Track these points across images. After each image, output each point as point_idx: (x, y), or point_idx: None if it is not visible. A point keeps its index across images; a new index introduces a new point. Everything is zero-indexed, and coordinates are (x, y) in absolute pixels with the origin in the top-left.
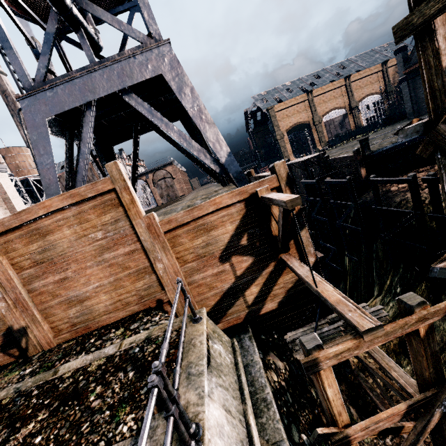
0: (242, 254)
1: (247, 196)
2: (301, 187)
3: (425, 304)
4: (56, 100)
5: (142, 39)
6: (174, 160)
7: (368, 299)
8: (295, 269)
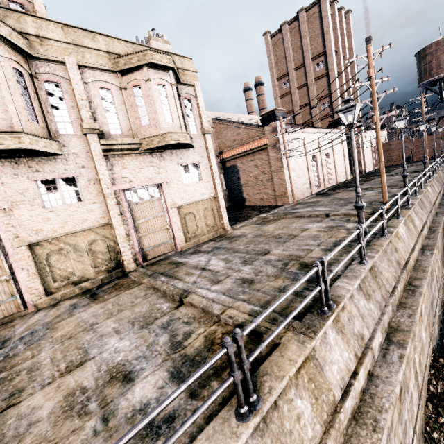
0: None
1: None
2: None
3: None
4: (430, 116)
5: None
6: None
7: None
8: None
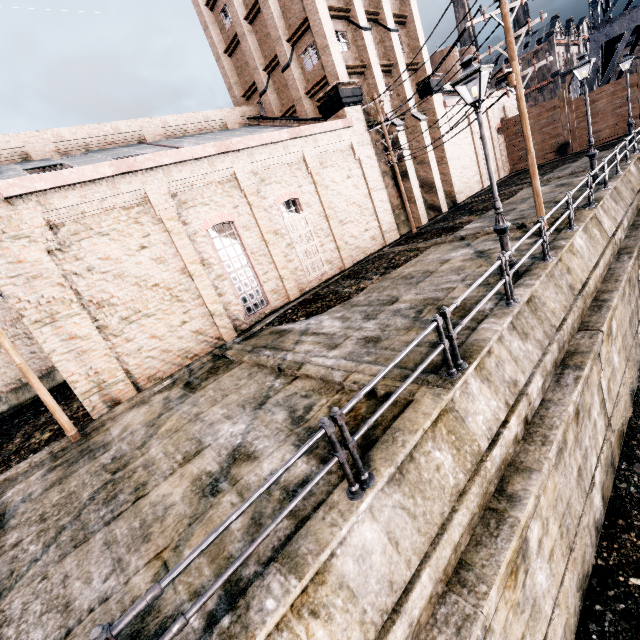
0: None
1: None
2: None
3: None
4: (611, 32)
5: None
6: None
7: None
8: None
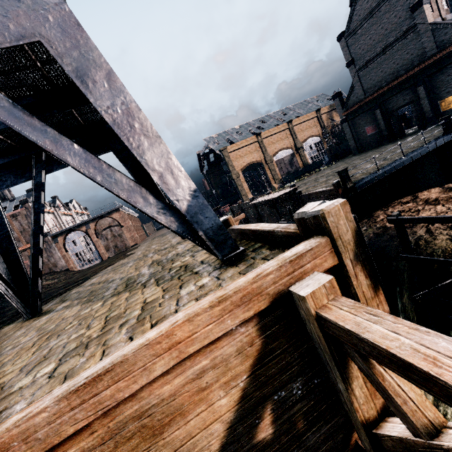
0: None
1: (263, 305)
2: None
3: None
4: None
5: None
6: (122, 205)
7: None
8: None
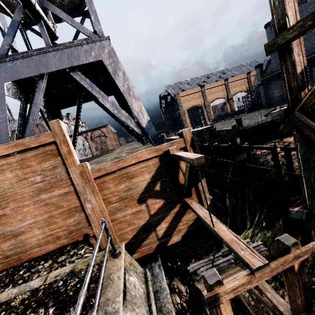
0: (156, 197)
1: (161, 153)
2: (196, 148)
3: (298, 244)
4: (15, 70)
5: (89, 34)
6: (108, 124)
7: (242, 230)
8: (196, 211)
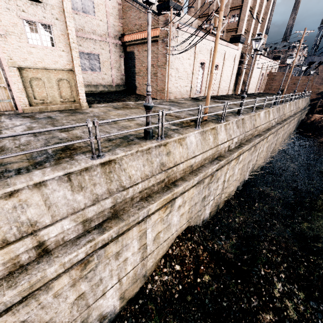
0: (320, 95)
1: None
2: None
3: None
4: (313, 59)
5: None
6: None
7: None
8: None
